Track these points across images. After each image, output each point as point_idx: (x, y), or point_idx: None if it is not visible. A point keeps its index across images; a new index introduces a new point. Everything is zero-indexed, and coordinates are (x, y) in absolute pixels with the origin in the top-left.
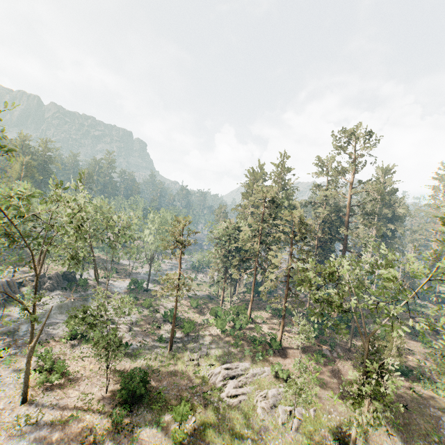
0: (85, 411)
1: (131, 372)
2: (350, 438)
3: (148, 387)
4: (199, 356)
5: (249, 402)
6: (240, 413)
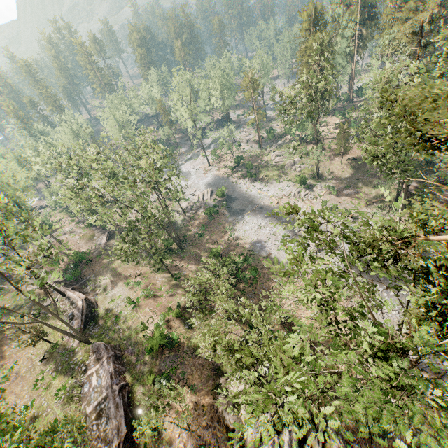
0: (225, 168)
1: (236, 156)
2: (322, 174)
3: (247, 162)
4: (272, 149)
5: (283, 164)
6: (277, 167)
